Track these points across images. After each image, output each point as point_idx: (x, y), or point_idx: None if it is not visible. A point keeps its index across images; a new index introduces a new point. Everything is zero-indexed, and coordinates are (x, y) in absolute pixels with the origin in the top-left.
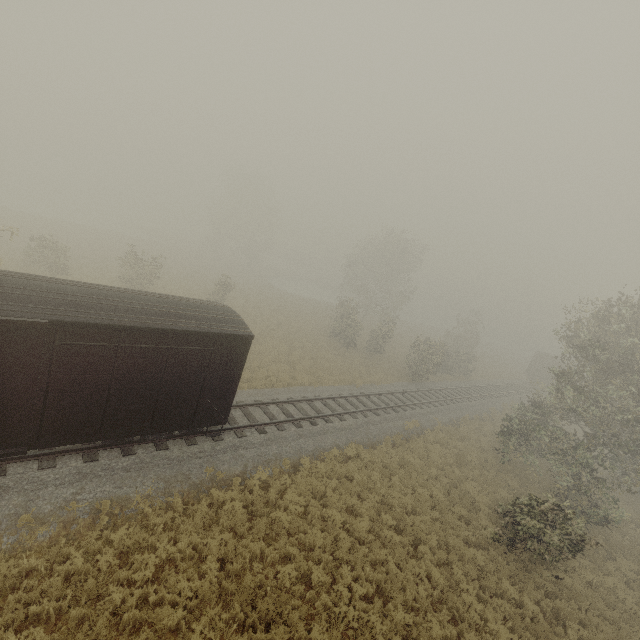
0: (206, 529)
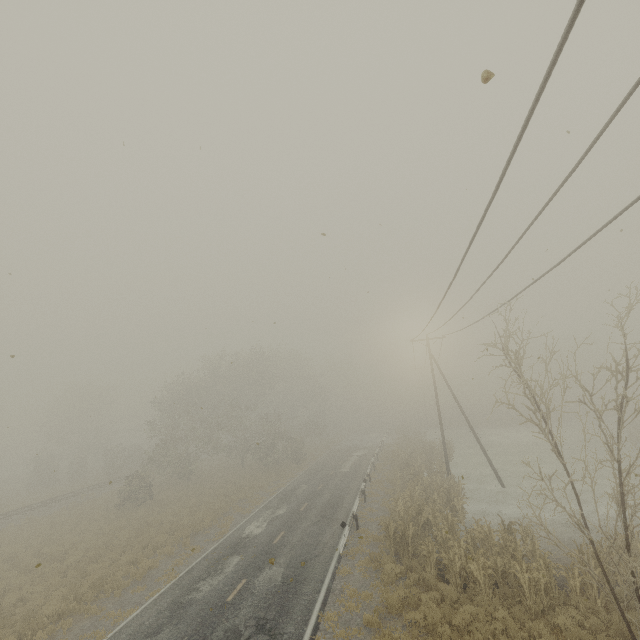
0: None
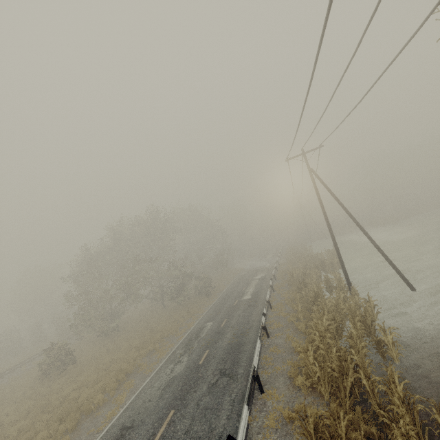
0: None
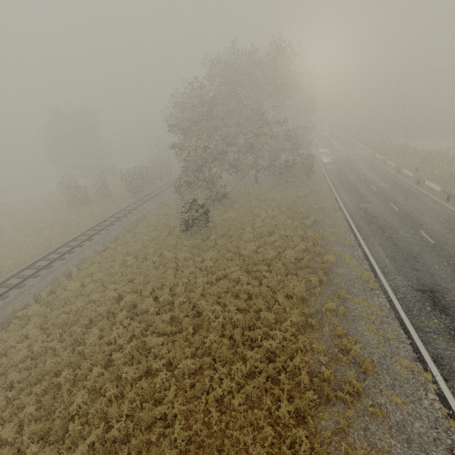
0: (25, 328)
